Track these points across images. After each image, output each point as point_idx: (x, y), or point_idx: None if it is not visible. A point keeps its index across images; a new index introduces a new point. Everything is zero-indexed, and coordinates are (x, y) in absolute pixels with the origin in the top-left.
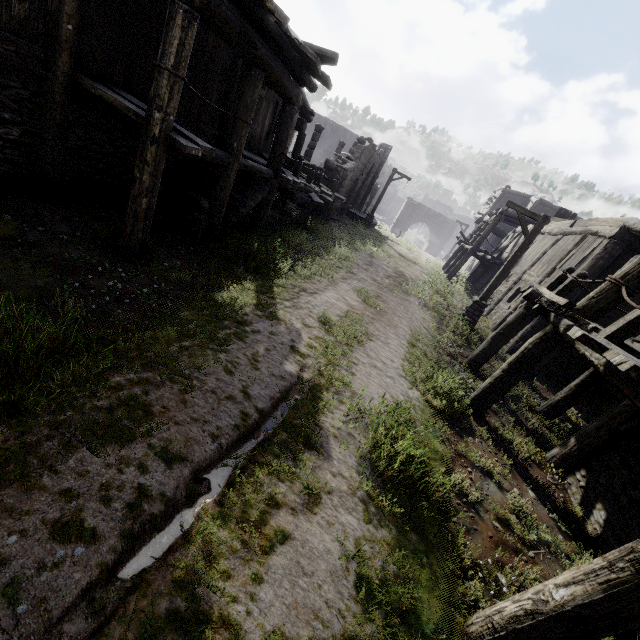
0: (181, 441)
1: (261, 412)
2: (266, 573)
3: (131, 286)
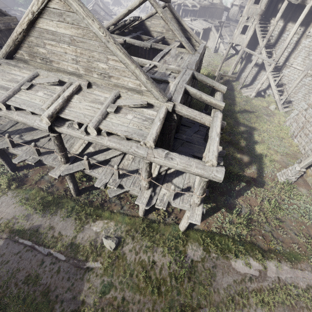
0: (37, 263)
1: (25, 246)
2: (66, 235)
3: None
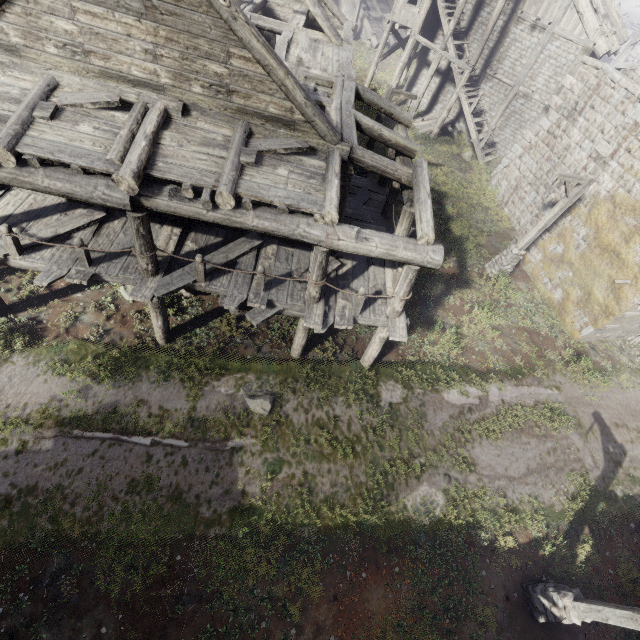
0: (140, 459)
1: (103, 441)
2: (174, 408)
3: (4, 601)
